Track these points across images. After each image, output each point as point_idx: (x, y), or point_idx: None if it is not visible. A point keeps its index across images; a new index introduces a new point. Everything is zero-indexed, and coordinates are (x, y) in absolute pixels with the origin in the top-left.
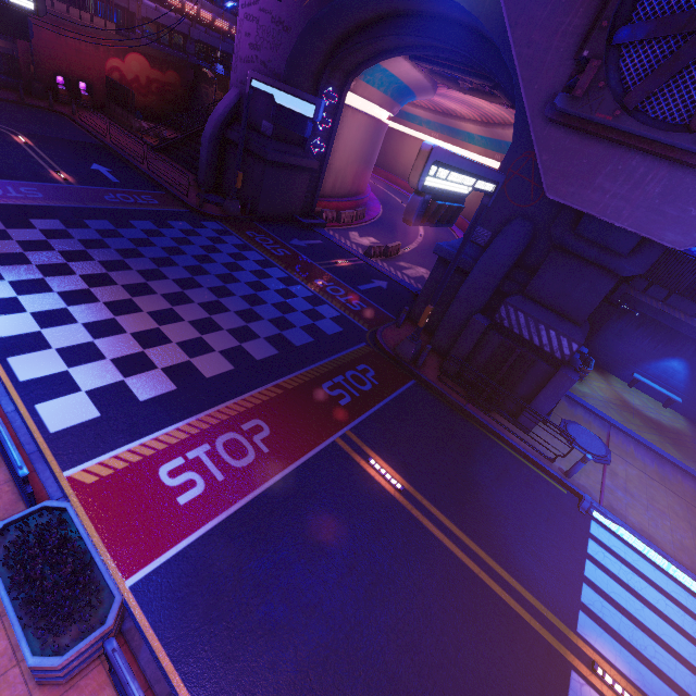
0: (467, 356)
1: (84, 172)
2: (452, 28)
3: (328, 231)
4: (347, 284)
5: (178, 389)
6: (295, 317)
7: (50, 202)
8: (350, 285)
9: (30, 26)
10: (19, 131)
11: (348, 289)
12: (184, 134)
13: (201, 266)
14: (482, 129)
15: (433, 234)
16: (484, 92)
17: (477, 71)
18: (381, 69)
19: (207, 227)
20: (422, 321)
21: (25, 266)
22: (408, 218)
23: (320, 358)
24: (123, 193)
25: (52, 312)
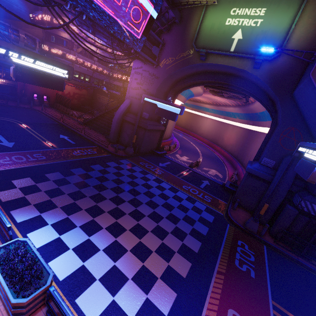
0: (287, 228)
1: (58, 140)
2: (233, 77)
3: (168, 155)
4: (195, 186)
5: (178, 295)
6: (191, 213)
7: (50, 161)
8: (197, 186)
9: (64, 85)
10: (21, 121)
11: (198, 189)
12: (95, 116)
13: (134, 189)
14: (213, 107)
15: (202, 150)
16: (230, 97)
17: (238, 91)
18: (188, 89)
19: (123, 163)
20: (262, 211)
21: (55, 210)
22: (313, 180)
23: (220, 241)
24: (79, 149)
25: (83, 245)
